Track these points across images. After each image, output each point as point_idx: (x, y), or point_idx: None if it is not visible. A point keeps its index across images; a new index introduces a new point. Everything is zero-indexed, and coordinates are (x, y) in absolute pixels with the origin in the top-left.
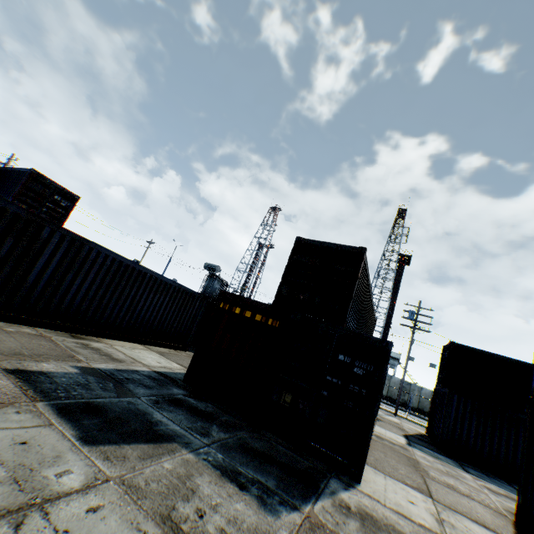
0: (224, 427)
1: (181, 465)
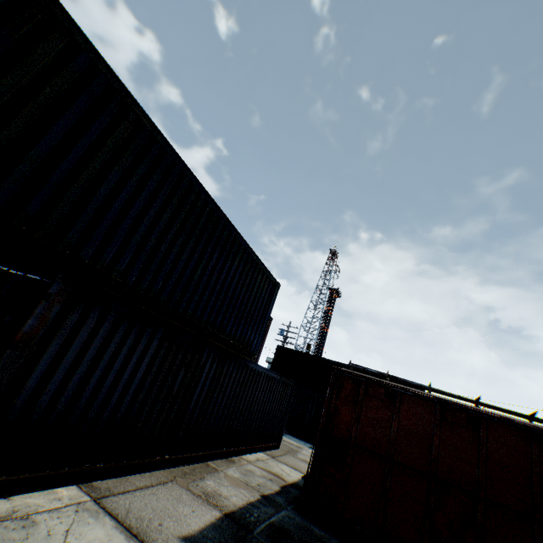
0: None
1: None
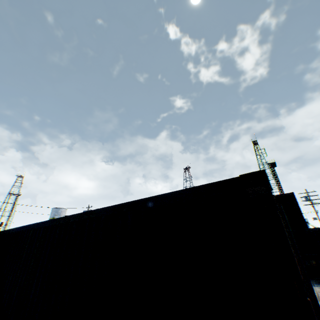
0: None
1: (319, 288)
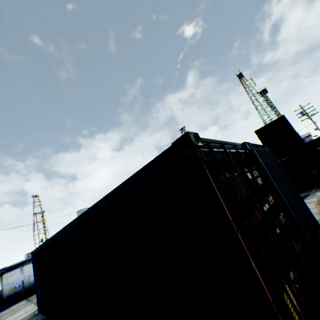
0: (308, 190)
1: None
